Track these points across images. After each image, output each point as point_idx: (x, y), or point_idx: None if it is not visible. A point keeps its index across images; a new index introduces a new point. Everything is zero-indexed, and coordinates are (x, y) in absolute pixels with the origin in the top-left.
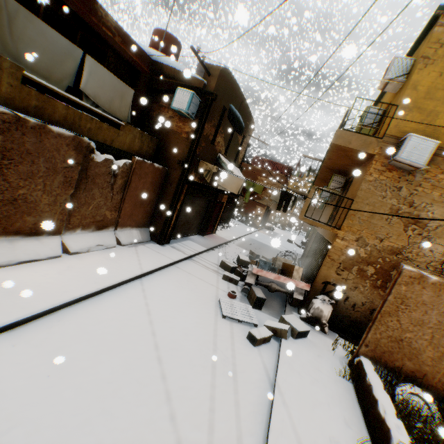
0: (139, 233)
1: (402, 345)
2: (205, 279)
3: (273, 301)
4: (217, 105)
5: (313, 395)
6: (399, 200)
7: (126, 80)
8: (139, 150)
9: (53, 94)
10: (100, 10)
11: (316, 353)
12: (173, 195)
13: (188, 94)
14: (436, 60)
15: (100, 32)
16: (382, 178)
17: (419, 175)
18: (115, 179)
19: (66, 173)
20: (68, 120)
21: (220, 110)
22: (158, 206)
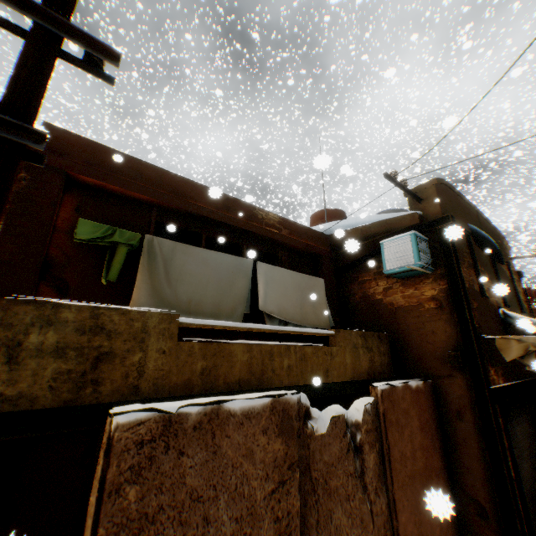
0: None
1: None
2: None
3: None
4: None
5: None
6: None
7: (306, 272)
8: (368, 367)
9: (227, 335)
10: (259, 212)
11: None
12: (482, 444)
13: (404, 239)
14: None
15: (264, 233)
16: None
17: None
18: (360, 457)
19: (273, 506)
20: (253, 369)
21: (461, 238)
22: (455, 479)
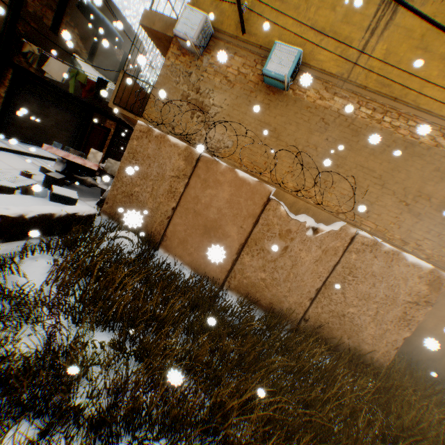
0: None
1: (133, 199)
2: (8, 162)
3: (91, 197)
4: None
5: None
6: (190, 87)
7: None
8: None
9: None
10: None
11: None
12: None
13: None
14: None
15: None
16: (178, 64)
17: (207, 61)
18: None
19: None
20: None
21: None
22: None
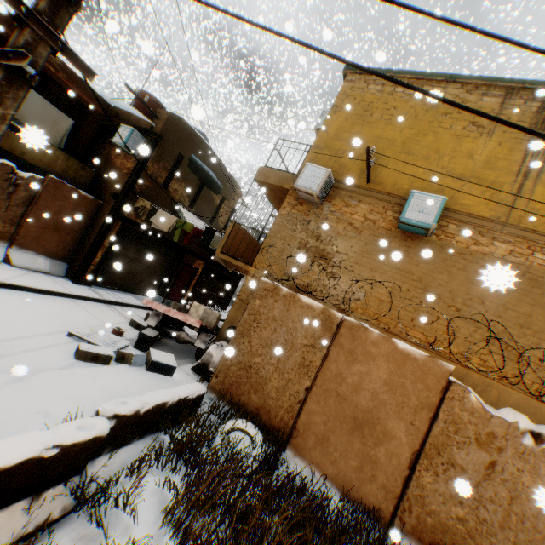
0: (50, 263)
1: (251, 373)
2: (99, 317)
3: (182, 356)
4: (168, 149)
5: (84, 393)
6: (309, 234)
7: (74, 114)
8: (64, 173)
9: None
10: None
11: (161, 385)
12: (100, 229)
13: (128, 129)
14: (344, 107)
15: None
16: (295, 212)
17: (327, 208)
18: (17, 189)
19: None
20: None
21: (174, 155)
22: (85, 240)
